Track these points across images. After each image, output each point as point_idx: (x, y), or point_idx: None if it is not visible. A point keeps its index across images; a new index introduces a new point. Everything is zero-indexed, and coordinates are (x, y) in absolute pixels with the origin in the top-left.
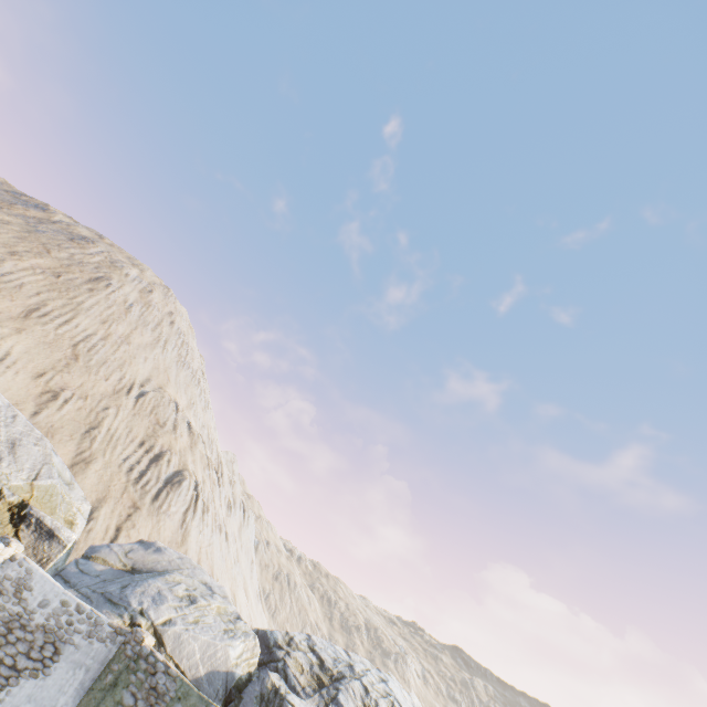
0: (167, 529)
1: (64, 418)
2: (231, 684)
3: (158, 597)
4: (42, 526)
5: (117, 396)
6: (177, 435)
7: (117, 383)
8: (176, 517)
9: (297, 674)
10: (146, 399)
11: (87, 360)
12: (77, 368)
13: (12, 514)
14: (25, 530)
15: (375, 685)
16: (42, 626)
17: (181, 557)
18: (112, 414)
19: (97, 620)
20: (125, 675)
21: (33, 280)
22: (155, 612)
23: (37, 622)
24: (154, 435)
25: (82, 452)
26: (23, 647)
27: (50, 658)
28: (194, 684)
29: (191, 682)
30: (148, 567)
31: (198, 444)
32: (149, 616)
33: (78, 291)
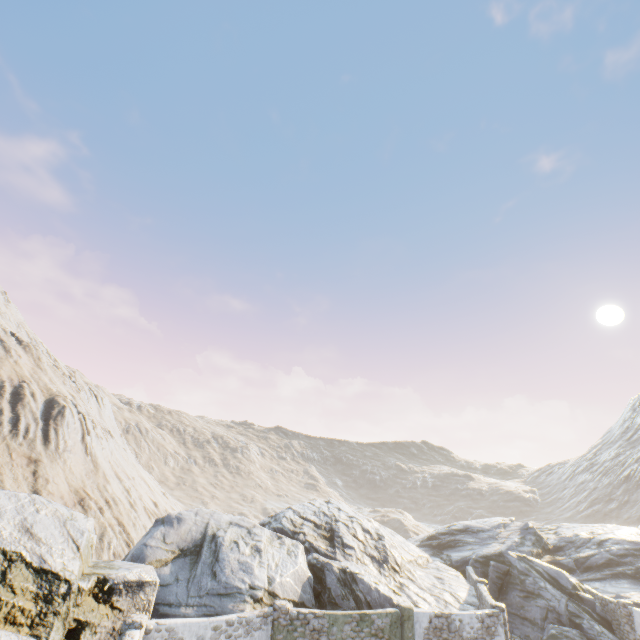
0: (77, 465)
1: None
2: (312, 583)
3: (243, 566)
4: (130, 585)
5: None
6: (15, 358)
7: None
8: (77, 449)
9: (317, 543)
10: None
11: None
12: None
13: (94, 595)
14: (120, 599)
15: (341, 516)
16: None
17: (196, 513)
18: None
19: (247, 620)
20: (289, 636)
21: None
22: (258, 581)
23: None
24: None
25: None
26: None
27: None
28: (300, 601)
29: (298, 601)
30: (189, 540)
31: (41, 358)
32: (259, 587)
33: None
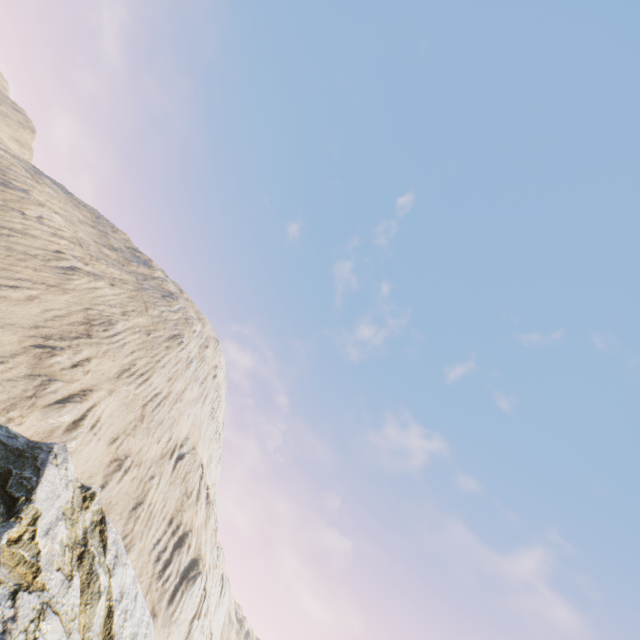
0: None
1: (120, 491)
2: None
3: None
4: None
5: (162, 460)
6: (198, 508)
7: (165, 446)
8: (183, 627)
9: None
10: (182, 463)
11: (150, 421)
12: (141, 430)
13: None
14: None
15: None
16: None
17: None
18: (155, 484)
19: None
20: None
21: (132, 338)
22: None
23: None
24: (181, 509)
25: (125, 535)
26: None
27: None
28: None
29: None
30: None
31: (211, 517)
32: None
33: (159, 348)
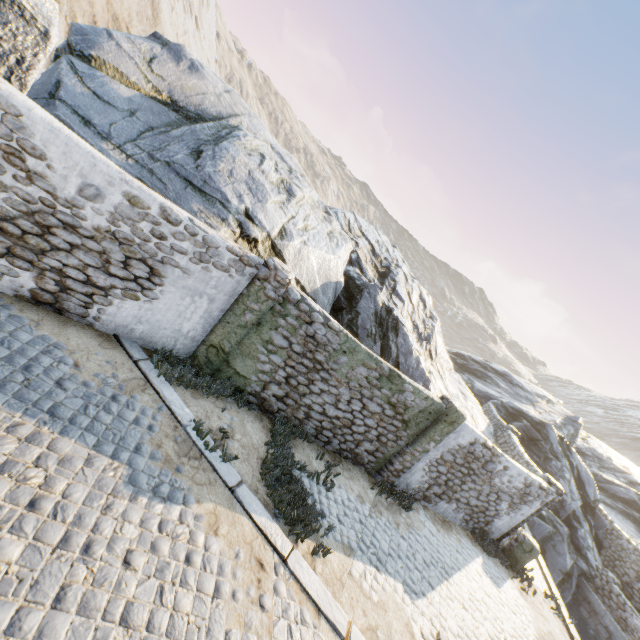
0: None
1: None
2: (338, 292)
3: (252, 184)
4: None
5: None
6: None
7: None
8: None
9: (365, 265)
10: None
11: None
12: None
13: None
14: None
15: (402, 268)
16: (108, 233)
17: (227, 90)
18: None
19: (206, 240)
20: (269, 317)
21: None
22: (265, 217)
23: (92, 224)
24: None
25: None
26: (90, 260)
27: (146, 280)
28: (312, 296)
29: (309, 294)
30: (193, 103)
31: None
32: (261, 225)
33: None
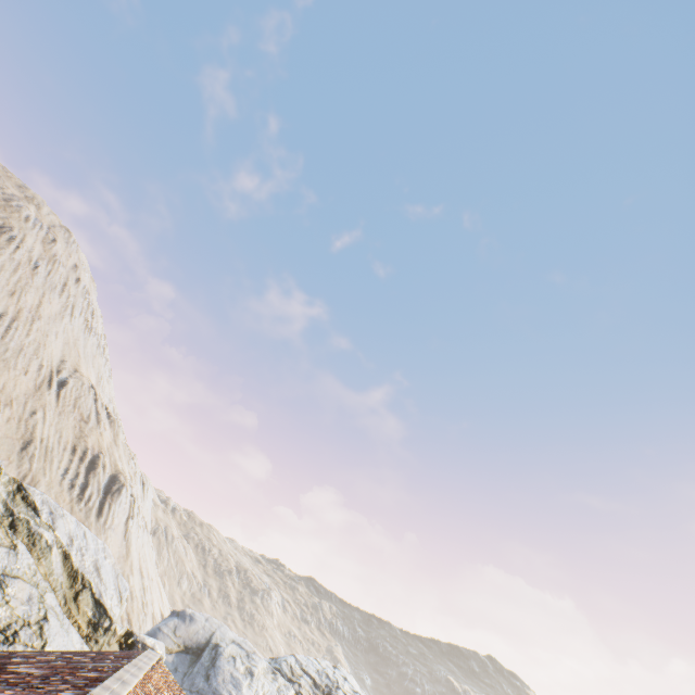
0: (114, 545)
1: None
2: None
3: (234, 680)
4: (146, 648)
5: (40, 392)
6: (101, 430)
7: (37, 376)
8: (119, 529)
9: None
10: (67, 390)
11: (3, 351)
12: None
13: (120, 643)
14: None
15: (344, 686)
16: None
17: (206, 618)
18: (40, 419)
19: None
20: None
21: None
22: None
23: None
24: (82, 436)
25: (24, 477)
26: None
27: None
28: None
29: None
30: (195, 641)
31: (119, 435)
32: None
33: None
